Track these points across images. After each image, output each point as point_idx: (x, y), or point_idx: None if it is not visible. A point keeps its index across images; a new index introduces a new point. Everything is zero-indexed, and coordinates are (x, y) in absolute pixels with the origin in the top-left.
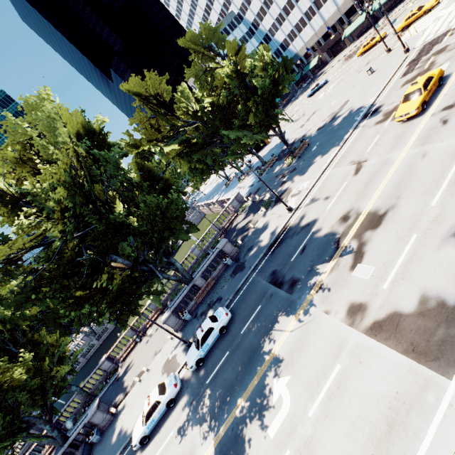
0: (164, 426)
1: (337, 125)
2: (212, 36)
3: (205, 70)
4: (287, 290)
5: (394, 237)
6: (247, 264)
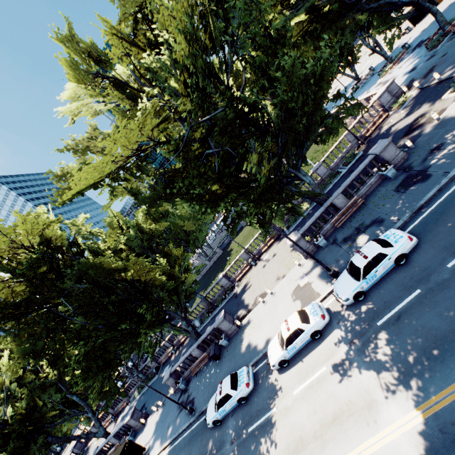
0: (309, 357)
1: None
2: None
3: None
4: None
5: None
6: (436, 170)
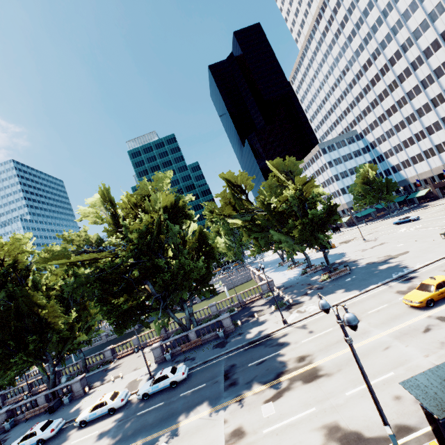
0: (98, 424)
1: (379, 270)
2: (293, 166)
3: (278, 185)
4: (226, 386)
5: (305, 399)
6: (228, 345)
